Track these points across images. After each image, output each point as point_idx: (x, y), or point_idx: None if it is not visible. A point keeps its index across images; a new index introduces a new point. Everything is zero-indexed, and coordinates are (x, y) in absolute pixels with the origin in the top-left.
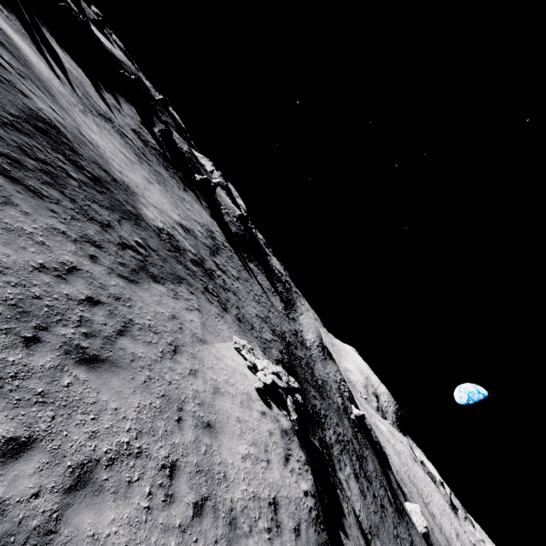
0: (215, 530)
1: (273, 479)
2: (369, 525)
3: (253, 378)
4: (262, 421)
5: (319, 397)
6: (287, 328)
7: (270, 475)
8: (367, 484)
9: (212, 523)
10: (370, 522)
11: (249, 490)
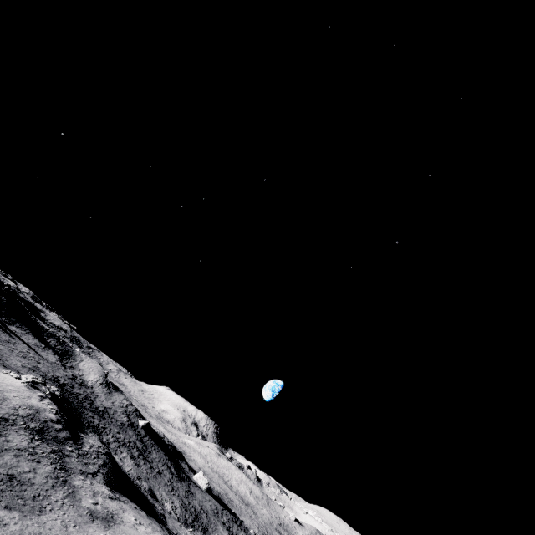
0: (5, 404)
1: (32, 403)
2: (139, 476)
3: (19, 381)
4: (25, 392)
5: (98, 417)
6: (62, 374)
7: (30, 402)
8: (145, 462)
9: (3, 402)
10: (141, 476)
11: (19, 402)
